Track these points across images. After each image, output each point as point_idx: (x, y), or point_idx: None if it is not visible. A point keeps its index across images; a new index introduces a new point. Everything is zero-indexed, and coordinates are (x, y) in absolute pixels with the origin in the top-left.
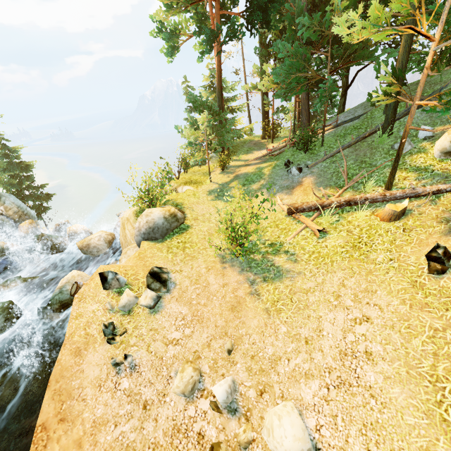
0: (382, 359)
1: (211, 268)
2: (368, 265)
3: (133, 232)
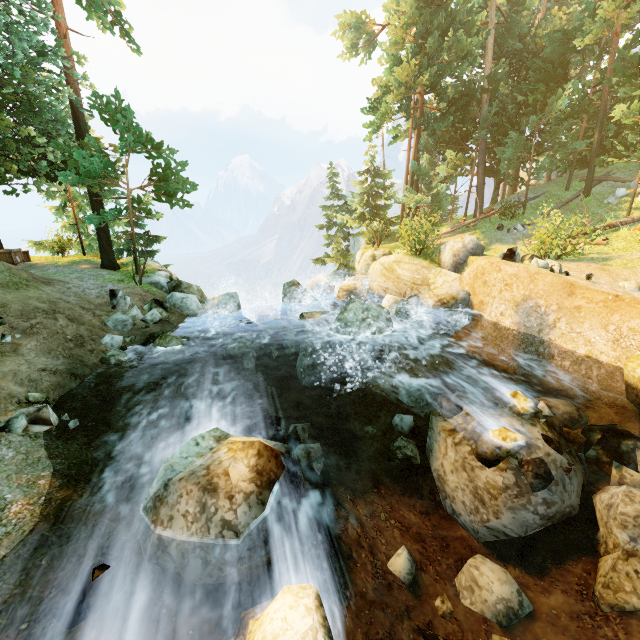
0: None
1: None
2: None
3: (418, 267)
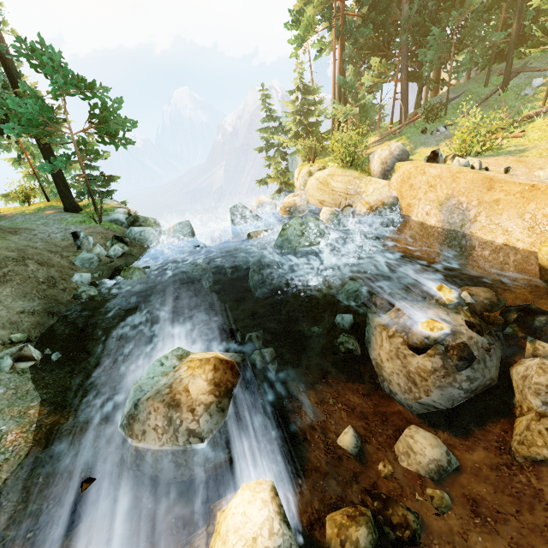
0: None
1: None
2: None
3: (350, 178)
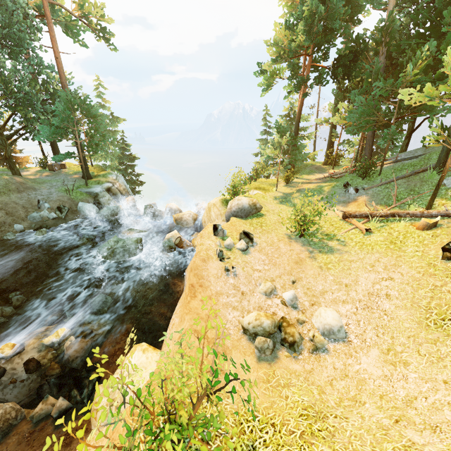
0: (396, 298)
1: (281, 240)
2: (399, 252)
3: (218, 213)
